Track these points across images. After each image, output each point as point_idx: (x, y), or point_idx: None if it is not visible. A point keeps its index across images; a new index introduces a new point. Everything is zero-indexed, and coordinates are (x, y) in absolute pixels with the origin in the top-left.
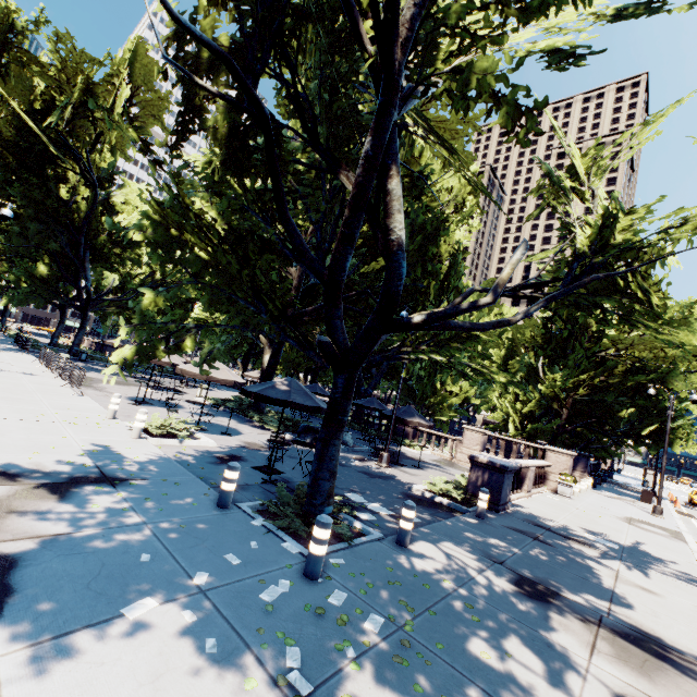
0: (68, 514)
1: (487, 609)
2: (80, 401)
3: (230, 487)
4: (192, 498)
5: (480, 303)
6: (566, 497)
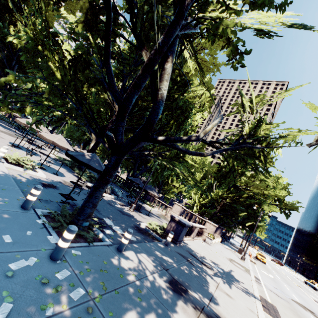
0: None
1: (148, 294)
2: None
3: (32, 198)
4: (7, 199)
5: (192, 138)
6: (208, 244)
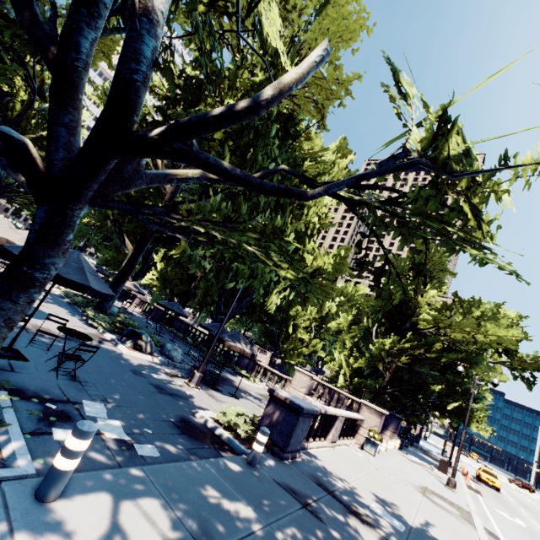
0: None
1: None
2: None
3: None
4: None
5: (238, 107)
6: (371, 454)
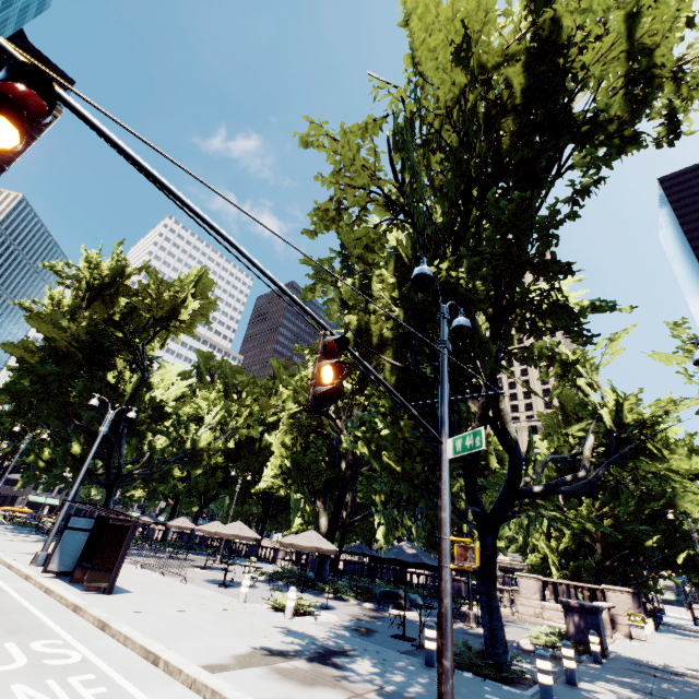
0: (362, 676)
1: None
2: (194, 588)
3: (434, 645)
4: (403, 661)
5: (578, 476)
6: (643, 640)
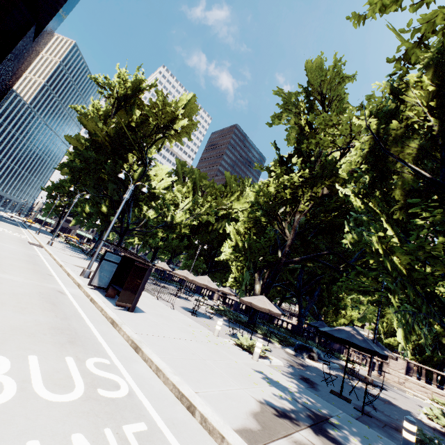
0: None
1: None
2: (180, 315)
3: (414, 438)
4: (380, 442)
5: None
6: None
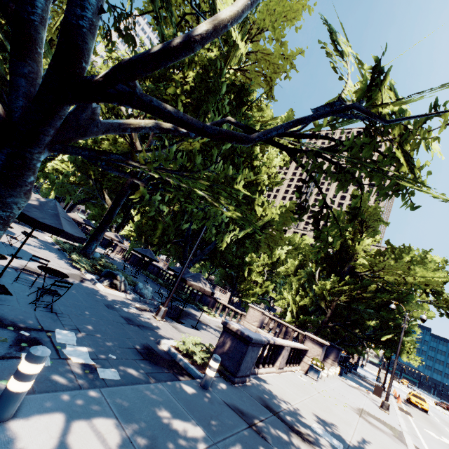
0: None
1: None
2: None
3: None
4: None
5: (174, 43)
6: (314, 379)
